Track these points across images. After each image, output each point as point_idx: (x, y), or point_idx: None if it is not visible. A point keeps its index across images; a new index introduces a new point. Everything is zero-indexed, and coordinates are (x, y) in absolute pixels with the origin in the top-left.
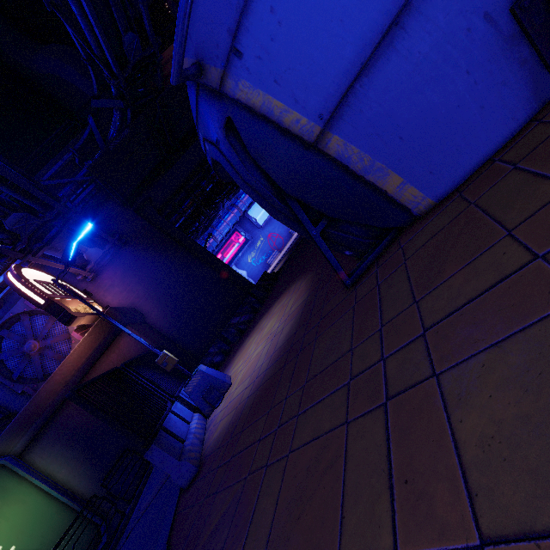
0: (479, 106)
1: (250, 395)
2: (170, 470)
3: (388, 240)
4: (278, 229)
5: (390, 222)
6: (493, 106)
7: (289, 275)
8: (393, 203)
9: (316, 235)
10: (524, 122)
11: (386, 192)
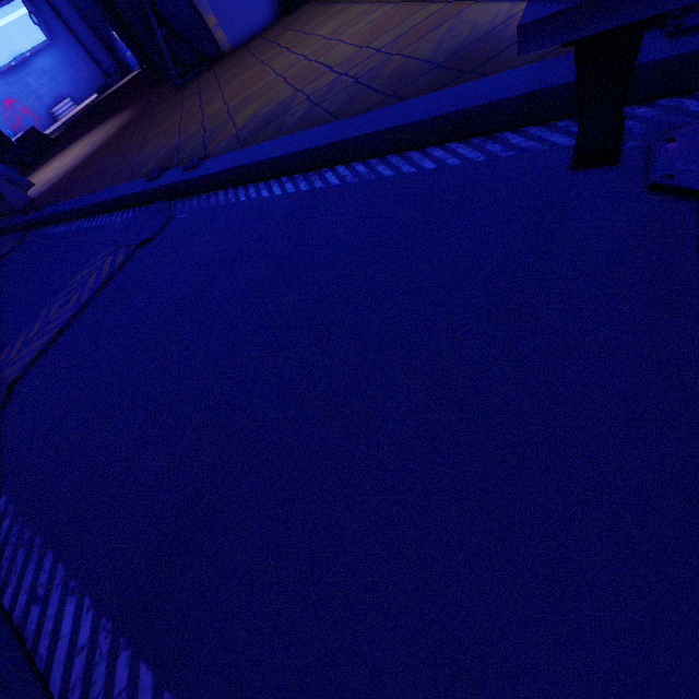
0: (252, 1)
1: (86, 158)
2: (4, 191)
3: (206, 65)
4: (26, 98)
5: (209, 51)
6: (258, 6)
7: (88, 127)
8: (211, 37)
9: (160, 36)
10: (270, 24)
11: (208, 26)
